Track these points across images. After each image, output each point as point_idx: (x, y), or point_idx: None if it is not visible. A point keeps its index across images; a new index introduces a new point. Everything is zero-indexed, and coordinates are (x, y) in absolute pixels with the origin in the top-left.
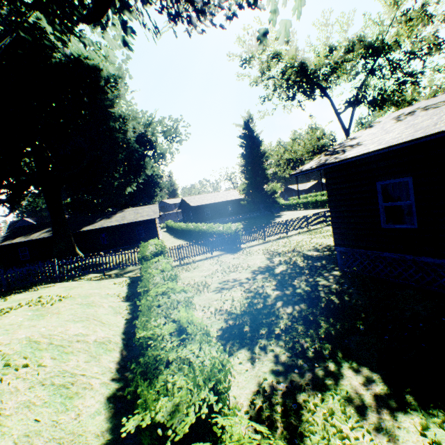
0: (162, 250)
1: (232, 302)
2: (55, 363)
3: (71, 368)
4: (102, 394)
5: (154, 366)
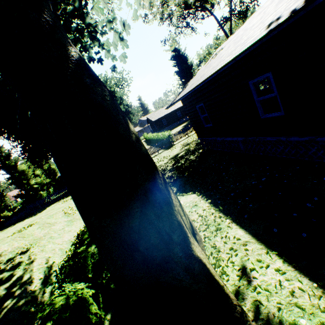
0: None
1: None
2: None
3: None
4: None
5: None
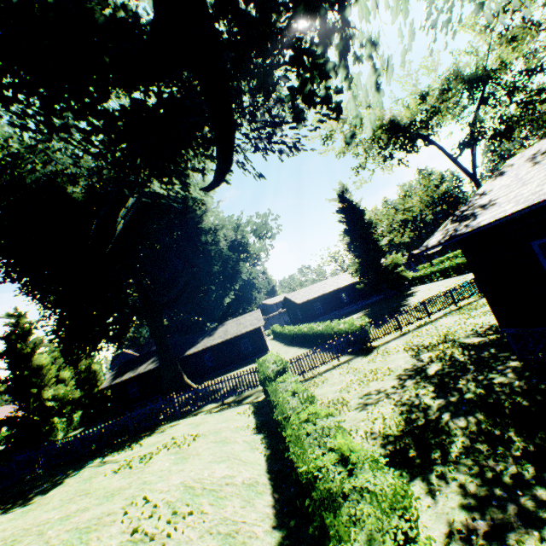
0: (283, 367)
1: (383, 420)
2: (214, 509)
3: (231, 515)
4: (269, 543)
5: (331, 499)
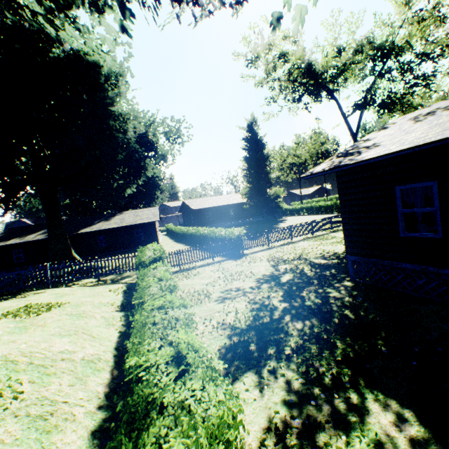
0: (161, 256)
1: (236, 314)
2: (33, 388)
3: (52, 394)
4: (86, 427)
5: (143, 412)
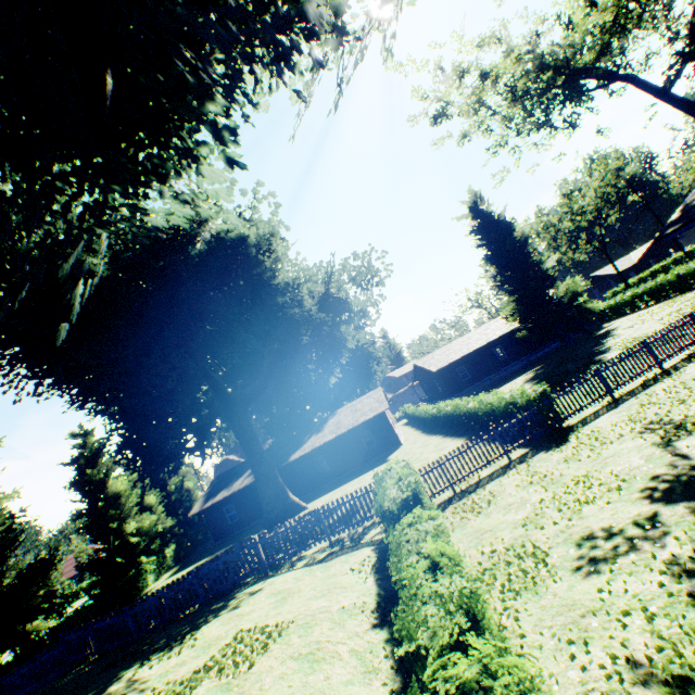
0: (413, 490)
1: (649, 621)
2: None
3: None
4: None
5: None
